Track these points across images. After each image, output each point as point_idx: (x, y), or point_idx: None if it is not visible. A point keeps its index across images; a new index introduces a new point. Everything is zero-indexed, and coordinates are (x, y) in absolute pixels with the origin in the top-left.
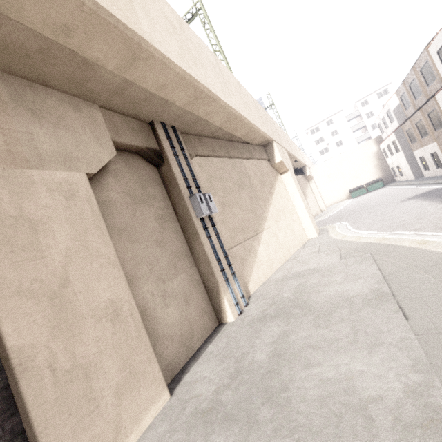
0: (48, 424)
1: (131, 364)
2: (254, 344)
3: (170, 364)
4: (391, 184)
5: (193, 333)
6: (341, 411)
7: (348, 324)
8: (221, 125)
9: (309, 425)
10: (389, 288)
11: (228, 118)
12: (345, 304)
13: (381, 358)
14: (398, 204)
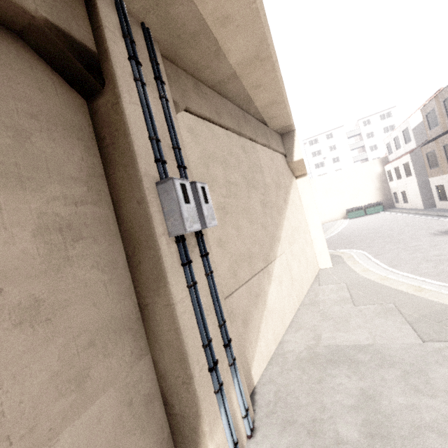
0: None
1: None
2: None
3: None
4: (392, 210)
5: None
6: None
7: None
8: (239, 67)
9: None
10: None
11: (255, 53)
12: None
13: None
14: (431, 237)
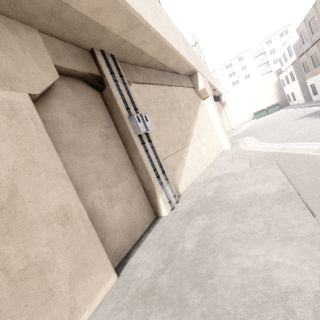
0: (5, 317)
1: (82, 257)
2: (184, 234)
3: (118, 251)
4: (286, 107)
5: (136, 226)
6: (262, 300)
7: (261, 219)
8: (154, 55)
9: (233, 312)
10: (294, 188)
11: (160, 48)
12: (257, 202)
13: (294, 250)
14: (293, 121)
